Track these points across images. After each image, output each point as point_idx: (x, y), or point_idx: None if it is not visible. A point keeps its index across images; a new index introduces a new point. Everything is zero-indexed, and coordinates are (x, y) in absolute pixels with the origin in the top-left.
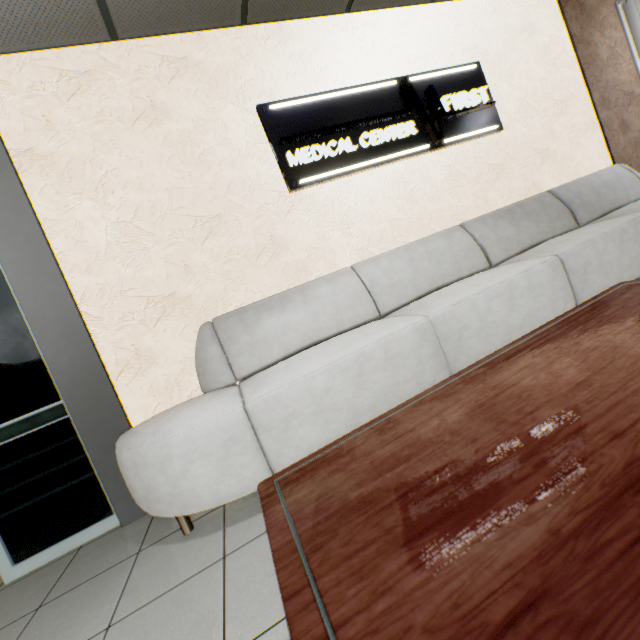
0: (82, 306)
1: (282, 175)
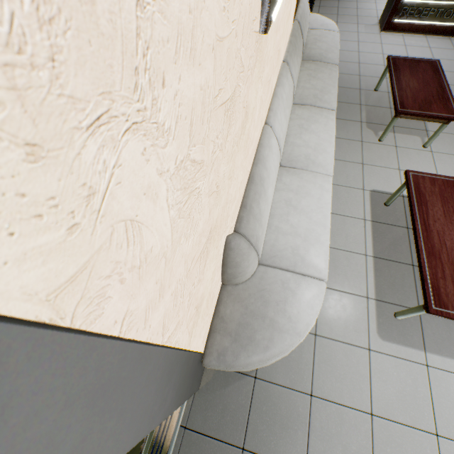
0: (164, 339)
1: None
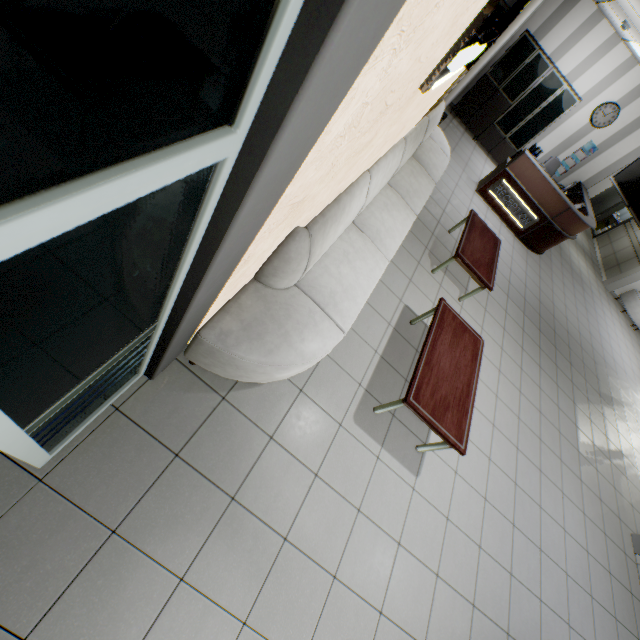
0: None
1: (438, 66)
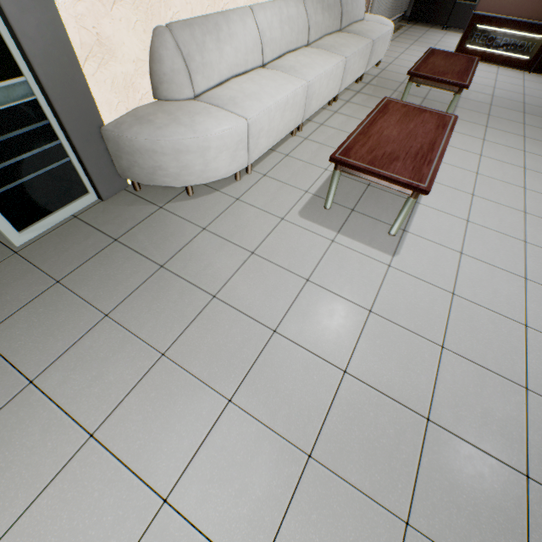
0: None
1: None
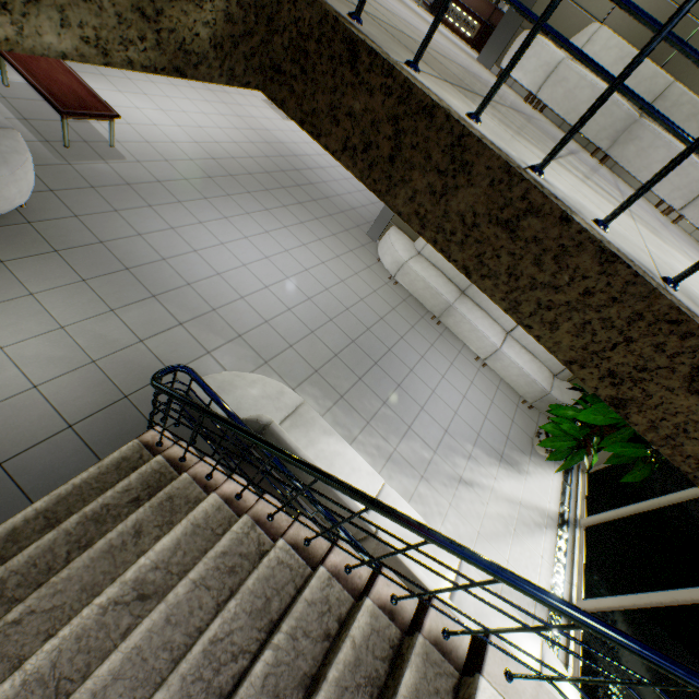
0: None
1: None
